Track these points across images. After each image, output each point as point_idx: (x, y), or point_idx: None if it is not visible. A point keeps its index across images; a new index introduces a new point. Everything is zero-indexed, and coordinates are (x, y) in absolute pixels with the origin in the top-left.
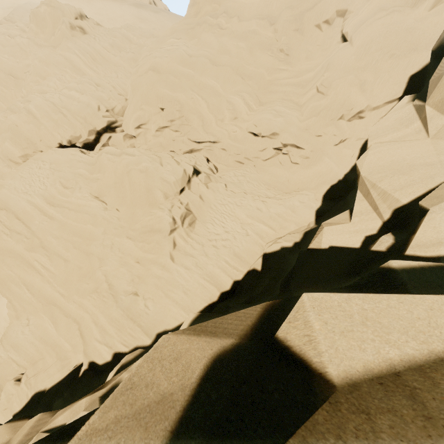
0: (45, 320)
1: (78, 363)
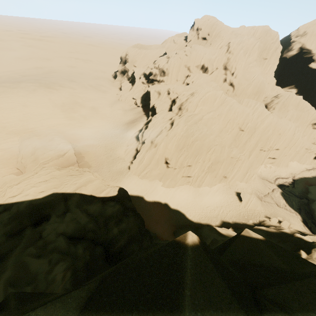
0: (304, 138)
1: (313, 127)
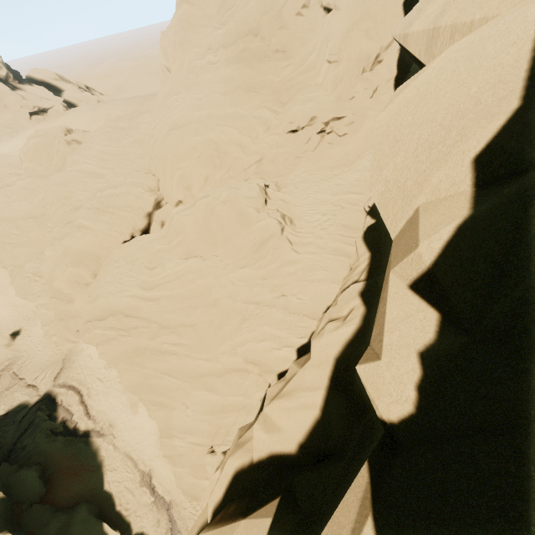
0: (200, 394)
1: (261, 397)
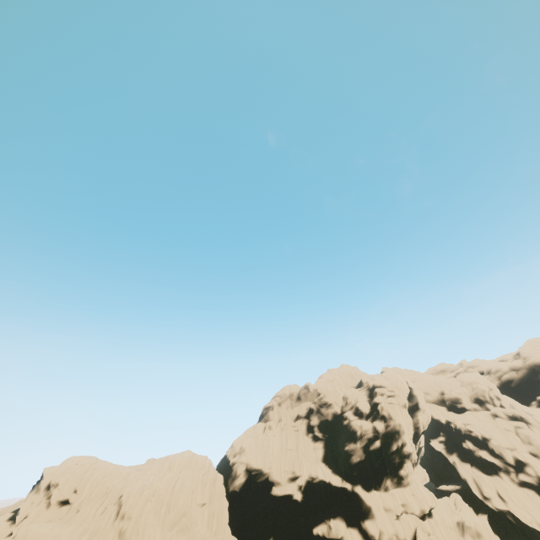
0: None
1: None
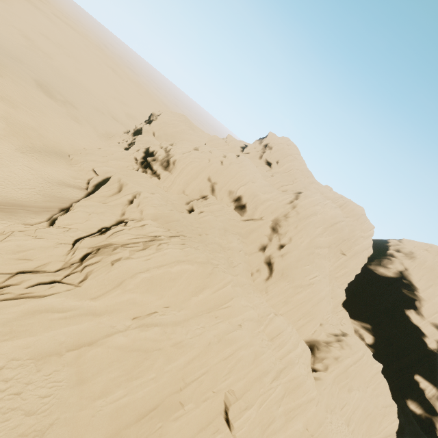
0: None
1: None
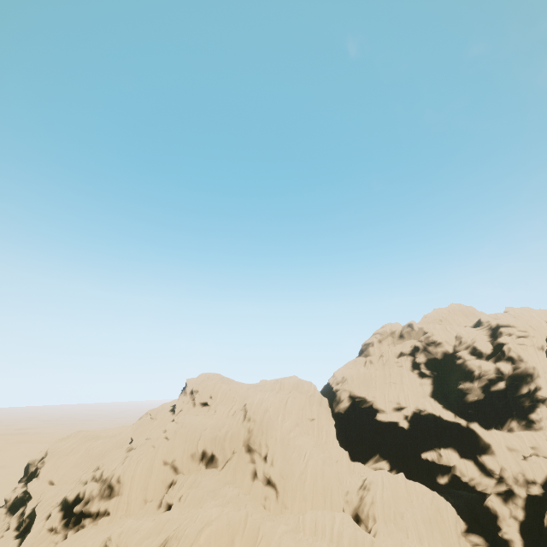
0: None
1: (470, 542)
